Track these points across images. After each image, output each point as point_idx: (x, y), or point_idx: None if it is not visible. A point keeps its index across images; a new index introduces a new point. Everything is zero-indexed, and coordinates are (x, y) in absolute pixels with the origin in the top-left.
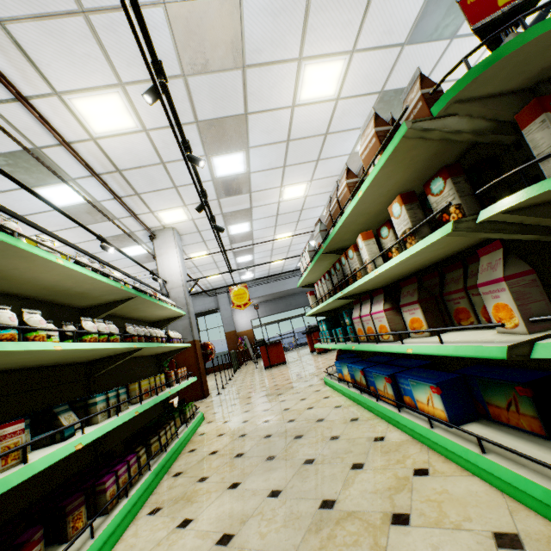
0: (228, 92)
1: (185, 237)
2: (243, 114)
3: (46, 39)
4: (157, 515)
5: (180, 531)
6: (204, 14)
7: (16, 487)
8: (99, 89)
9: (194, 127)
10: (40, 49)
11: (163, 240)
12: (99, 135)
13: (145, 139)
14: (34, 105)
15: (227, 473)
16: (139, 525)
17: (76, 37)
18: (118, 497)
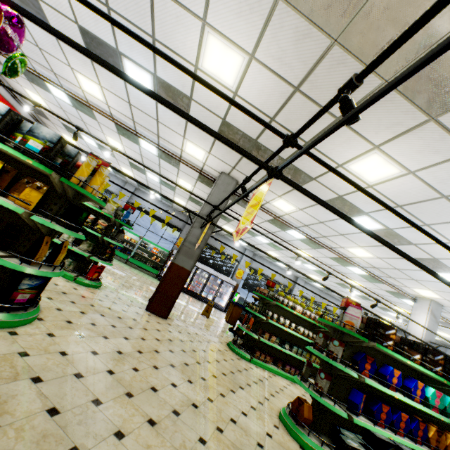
0: (413, 250)
1: (449, 308)
2: (432, 258)
3: (335, 238)
4: (290, 382)
5: (286, 383)
6: (379, 233)
7: (278, 352)
8: (354, 247)
9: (403, 259)
10: (334, 240)
11: (419, 305)
12: (360, 257)
13: (381, 260)
14: (337, 249)
15: (309, 396)
16: (286, 380)
17: (342, 238)
18: (289, 373)
